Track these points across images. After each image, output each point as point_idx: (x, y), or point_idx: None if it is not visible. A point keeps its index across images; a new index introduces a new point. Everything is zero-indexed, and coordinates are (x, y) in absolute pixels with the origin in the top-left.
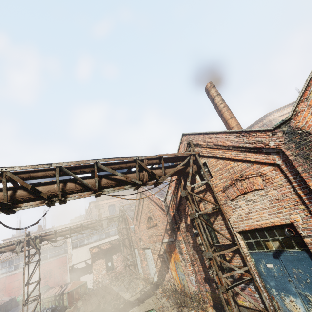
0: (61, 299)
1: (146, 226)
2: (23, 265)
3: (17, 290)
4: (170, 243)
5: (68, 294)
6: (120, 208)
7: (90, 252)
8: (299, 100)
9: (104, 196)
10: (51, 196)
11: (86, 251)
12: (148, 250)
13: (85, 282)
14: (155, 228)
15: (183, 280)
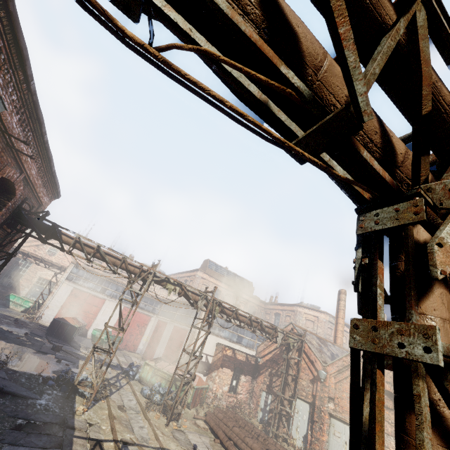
0: (184, 389)
1: None
2: (109, 294)
3: (90, 318)
4: None
5: (195, 390)
6: (289, 325)
7: (219, 349)
8: None
9: (213, 271)
10: None
11: (213, 343)
12: (344, 426)
13: (207, 387)
14: None
15: None
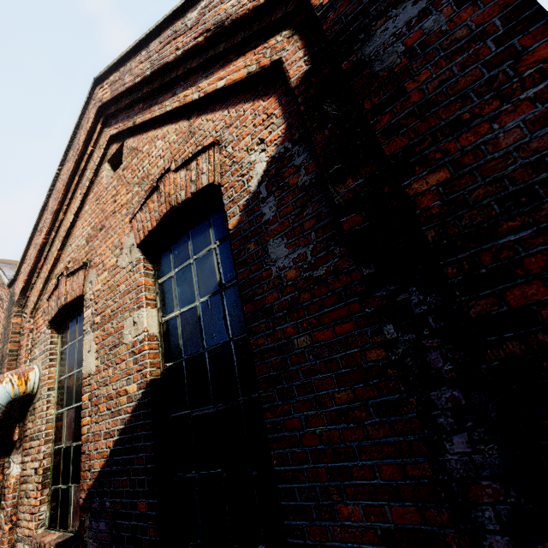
0: None
1: None
2: None
3: None
4: None
5: None
6: None
7: None
8: (24, 258)
9: None
10: None
11: None
12: None
13: None
14: None
15: None
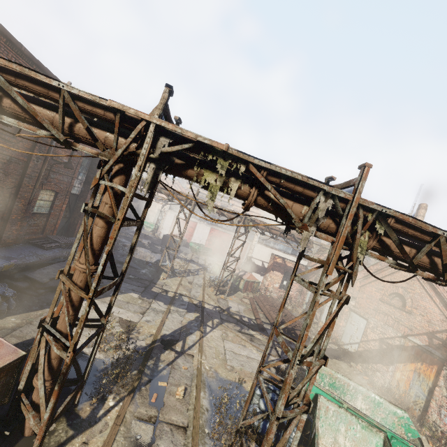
0: (238, 280)
1: (383, 298)
2: (199, 218)
3: (189, 235)
4: (425, 352)
5: (245, 281)
6: None
7: (272, 257)
8: None
9: None
10: (440, 274)
11: (268, 253)
12: (359, 318)
13: (259, 282)
14: (401, 313)
15: (416, 396)
